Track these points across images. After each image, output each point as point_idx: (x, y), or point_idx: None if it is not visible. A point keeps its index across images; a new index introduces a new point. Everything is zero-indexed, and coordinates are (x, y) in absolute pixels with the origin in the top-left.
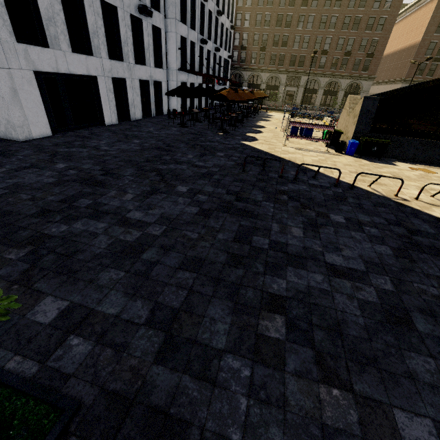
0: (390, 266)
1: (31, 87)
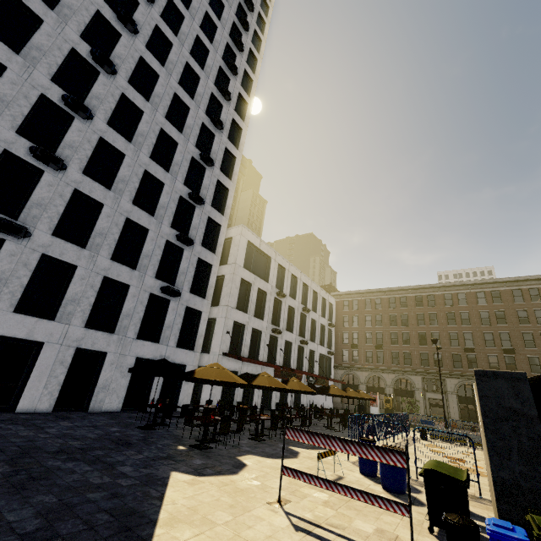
0: None
1: None
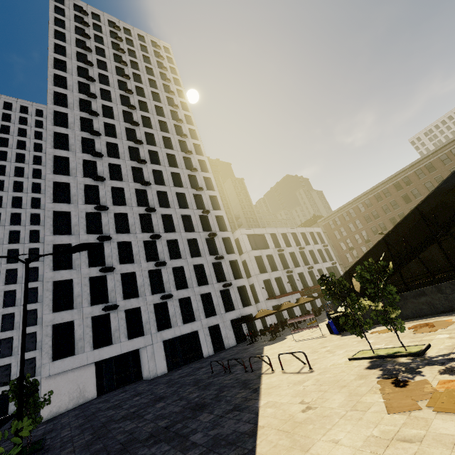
0: (161, 416)
1: (161, 349)
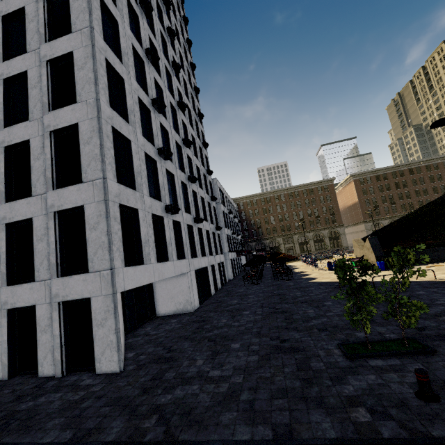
0: None
1: (194, 279)
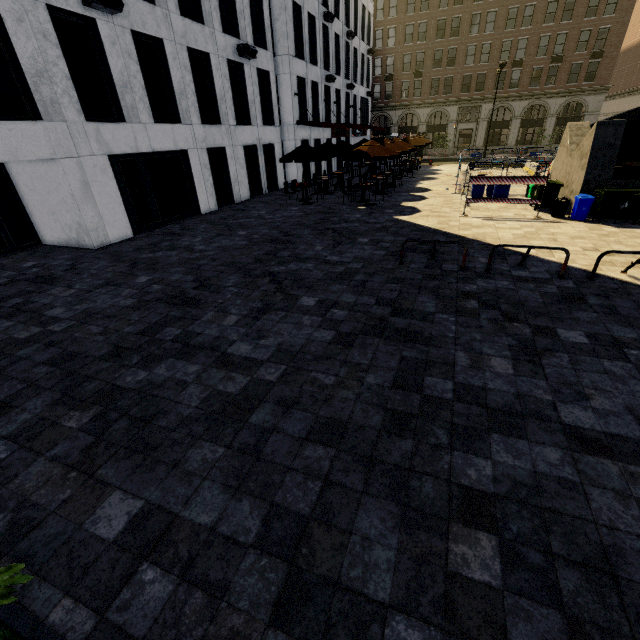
0: None
1: (106, 177)
